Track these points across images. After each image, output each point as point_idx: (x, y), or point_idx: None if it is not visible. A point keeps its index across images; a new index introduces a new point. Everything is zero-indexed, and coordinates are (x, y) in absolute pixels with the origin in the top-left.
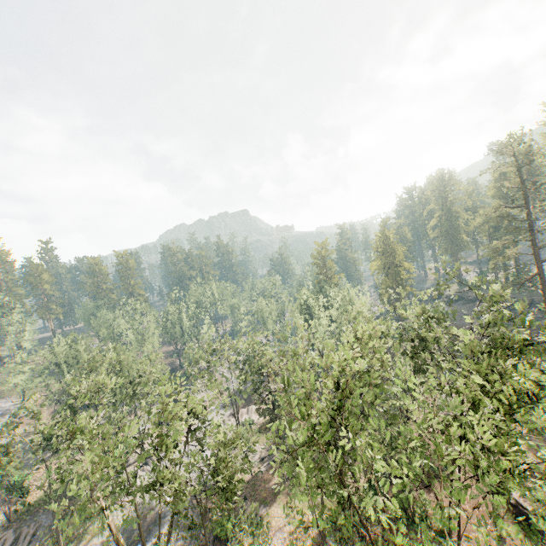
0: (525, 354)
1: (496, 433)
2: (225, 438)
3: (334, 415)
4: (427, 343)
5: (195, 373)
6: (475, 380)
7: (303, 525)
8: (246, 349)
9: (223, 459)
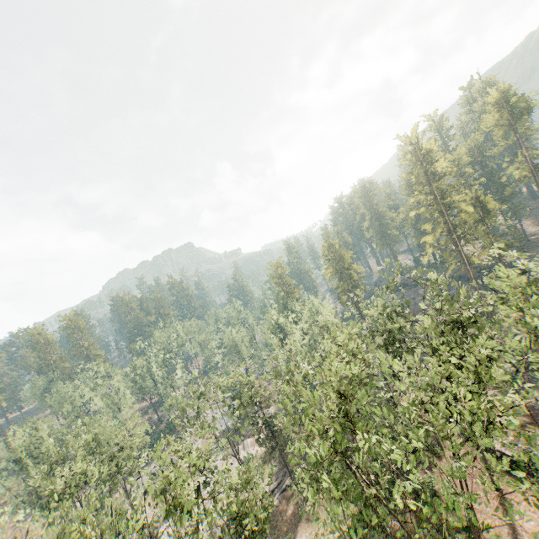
0: (472, 324)
1: (475, 398)
2: (240, 481)
3: (344, 424)
4: (396, 334)
5: (185, 423)
6: (445, 358)
7: (342, 538)
8: (232, 383)
9: (244, 503)
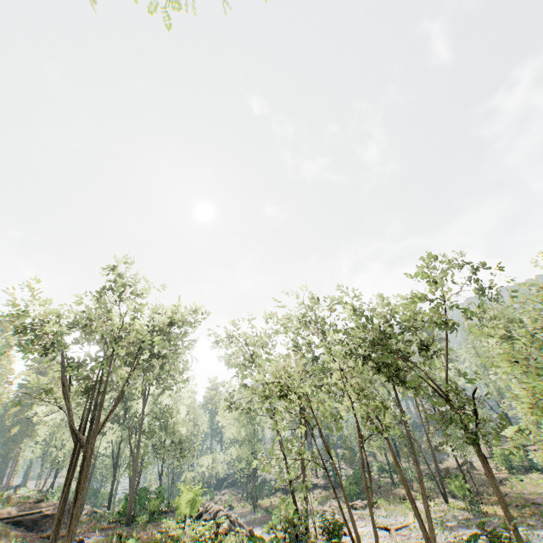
0: None
1: None
2: None
3: None
4: None
5: None
6: None
7: None
8: None
9: None
